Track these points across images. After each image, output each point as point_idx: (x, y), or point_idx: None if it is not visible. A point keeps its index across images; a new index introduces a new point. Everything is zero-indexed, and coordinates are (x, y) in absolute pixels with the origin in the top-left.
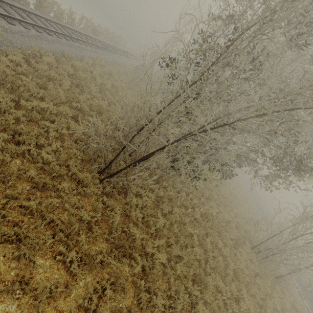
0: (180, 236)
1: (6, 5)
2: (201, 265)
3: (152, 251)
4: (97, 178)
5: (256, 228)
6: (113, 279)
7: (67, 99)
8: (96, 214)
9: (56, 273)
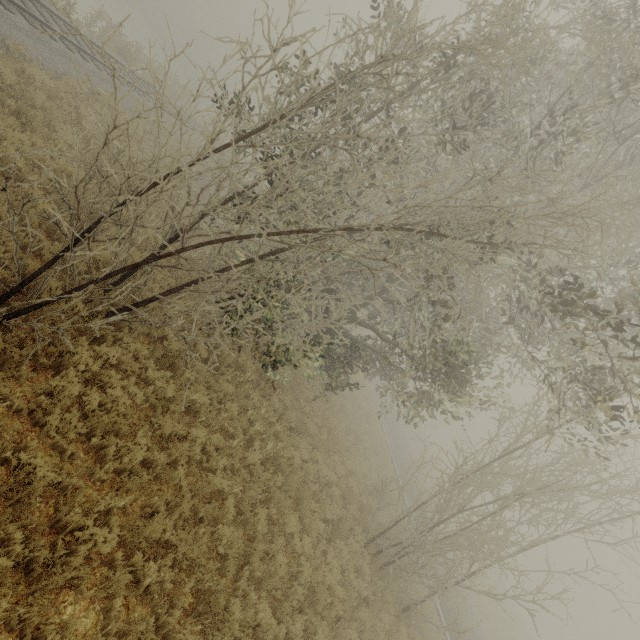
0: (186, 495)
1: None
2: (226, 571)
3: (80, 520)
4: None
5: (379, 499)
6: None
7: None
8: None
9: None
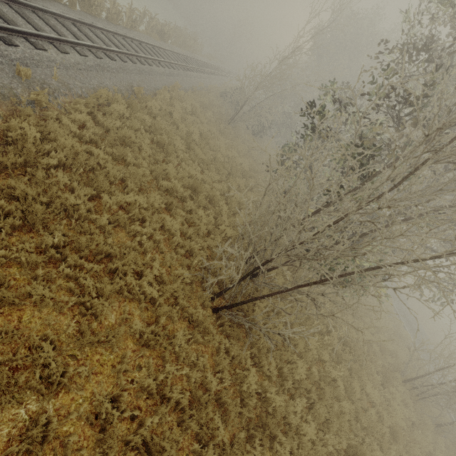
0: (324, 388)
1: (49, 16)
2: (351, 427)
3: (296, 421)
4: (209, 307)
5: (412, 355)
6: None
7: (150, 172)
8: (223, 375)
9: None
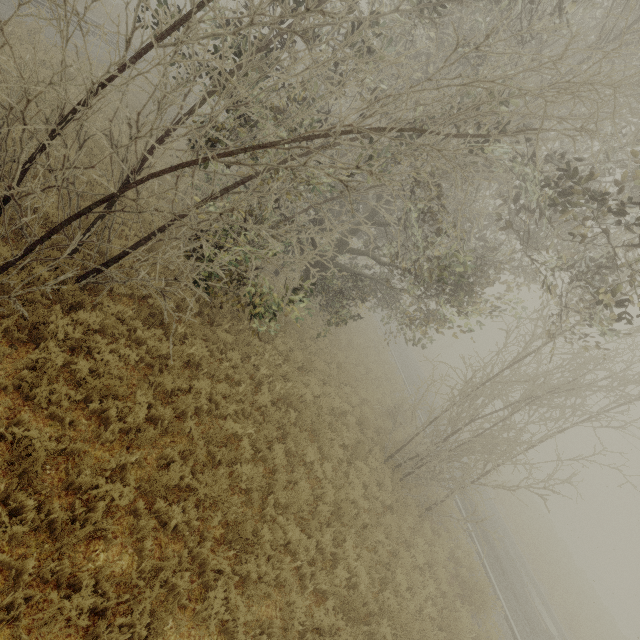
0: (198, 443)
1: None
2: (252, 503)
3: (92, 480)
4: None
5: (393, 421)
6: None
7: None
8: None
9: None
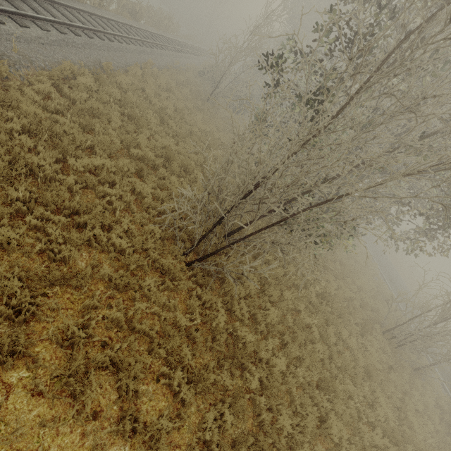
0: (297, 331)
1: None
2: (325, 366)
3: (267, 356)
4: (182, 262)
5: (390, 307)
6: (228, 399)
7: (121, 142)
8: (193, 315)
9: (162, 400)
